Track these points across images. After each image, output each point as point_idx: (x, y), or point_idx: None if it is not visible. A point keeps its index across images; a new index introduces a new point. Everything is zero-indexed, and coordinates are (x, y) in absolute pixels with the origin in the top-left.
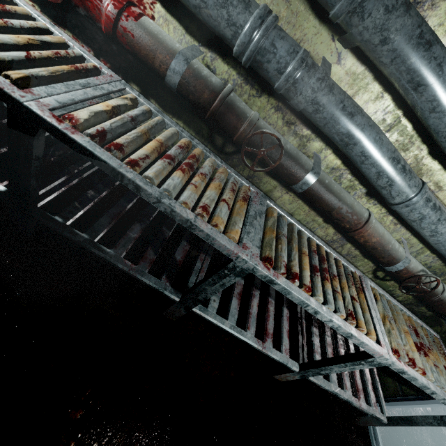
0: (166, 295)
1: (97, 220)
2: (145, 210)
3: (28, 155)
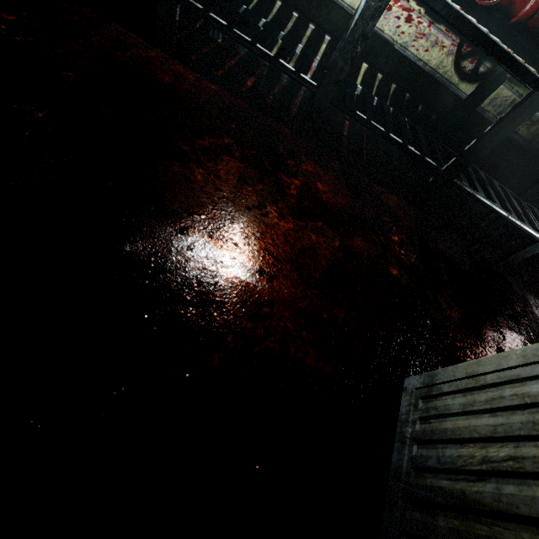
0: (534, 236)
1: (473, 184)
2: (480, 176)
3: (511, 129)
